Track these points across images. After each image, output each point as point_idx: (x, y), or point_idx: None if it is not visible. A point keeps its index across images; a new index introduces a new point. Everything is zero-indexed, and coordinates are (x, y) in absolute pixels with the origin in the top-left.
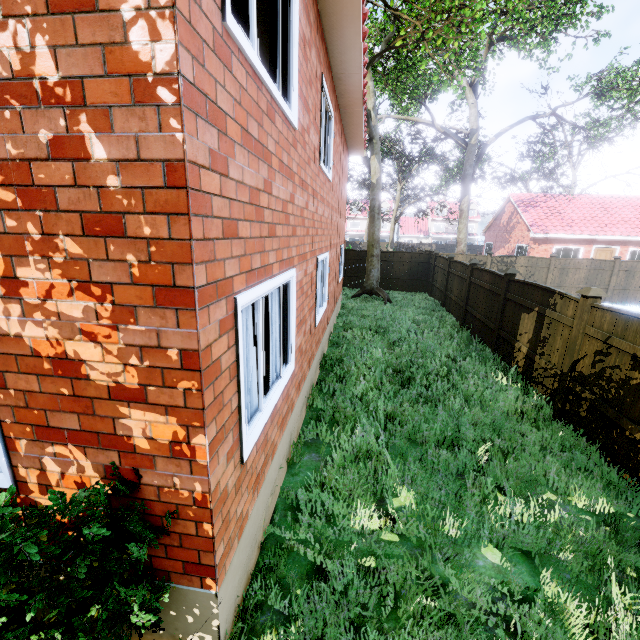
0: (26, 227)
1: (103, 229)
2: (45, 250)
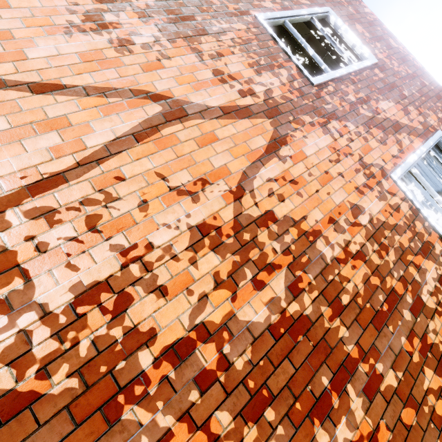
0: (431, 104)
1: (439, 98)
2: (437, 108)
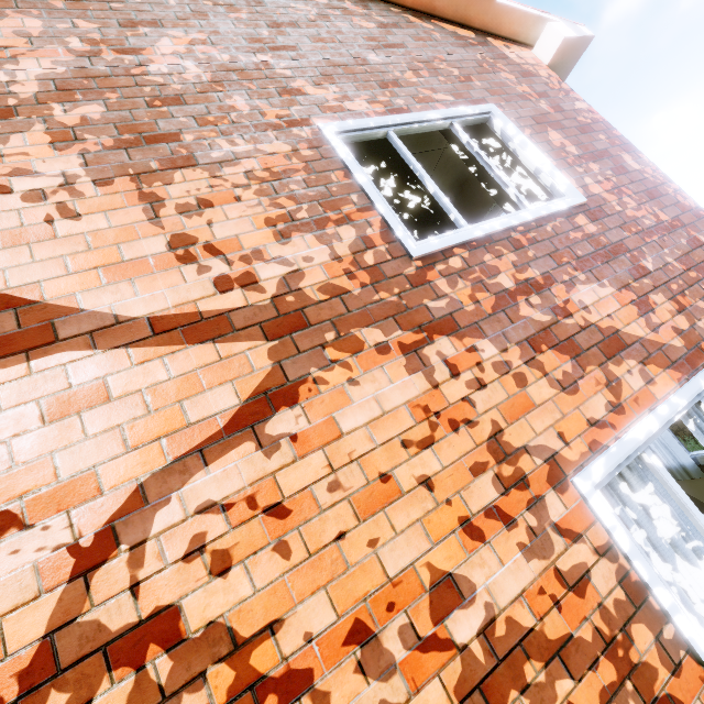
0: None
1: None
2: None
